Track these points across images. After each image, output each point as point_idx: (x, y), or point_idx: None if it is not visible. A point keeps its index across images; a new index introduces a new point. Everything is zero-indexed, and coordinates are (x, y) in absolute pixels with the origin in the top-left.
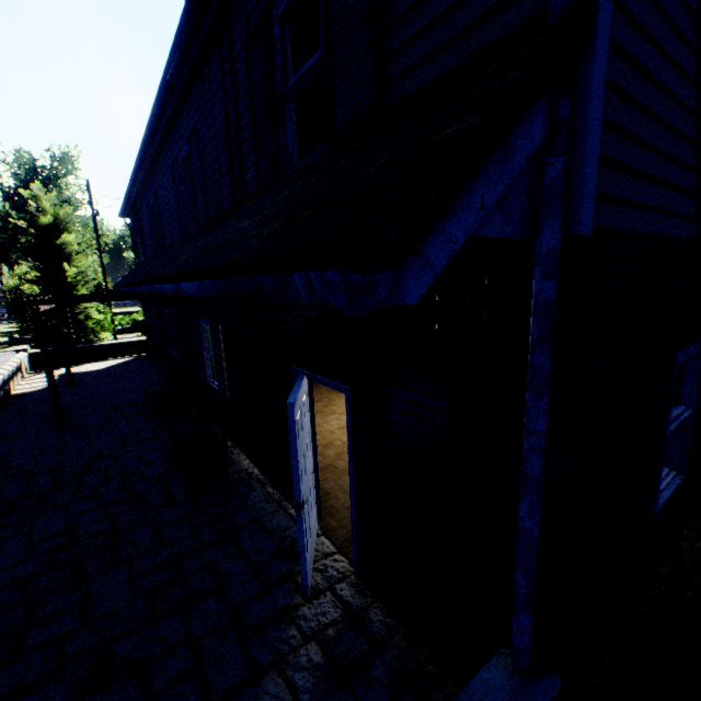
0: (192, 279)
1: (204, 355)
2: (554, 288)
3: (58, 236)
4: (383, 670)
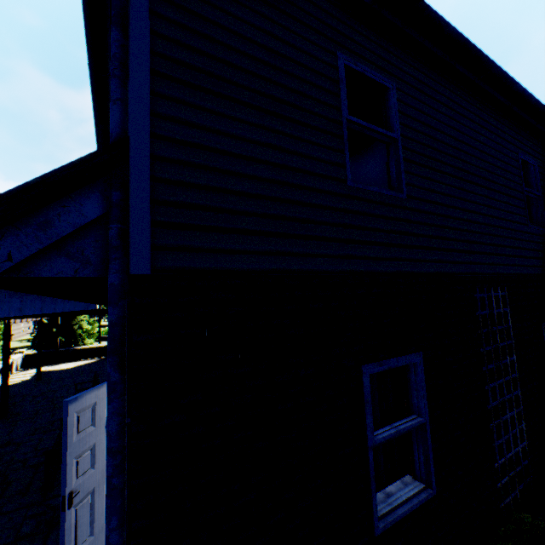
0: None
1: None
2: (116, 312)
3: None
4: None
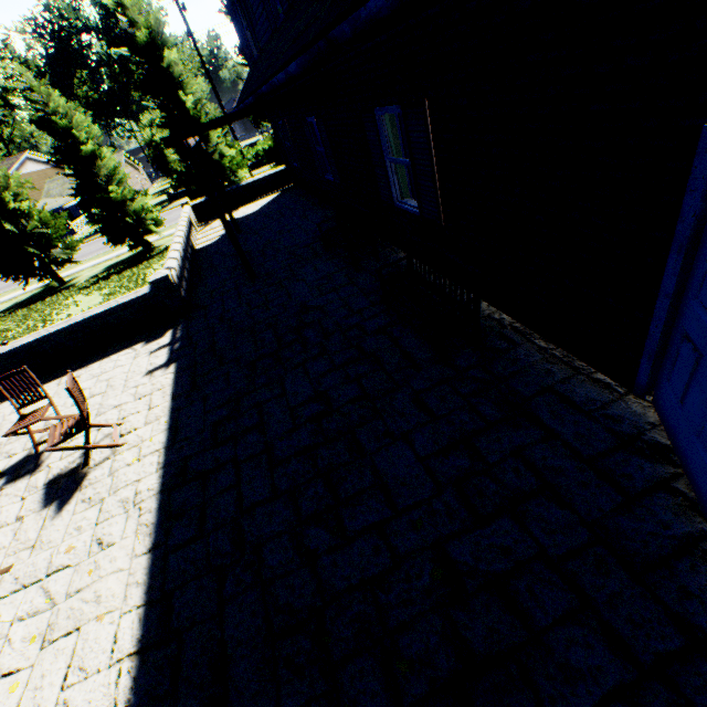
0: None
1: (386, 166)
2: None
3: (160, 56)
4: None
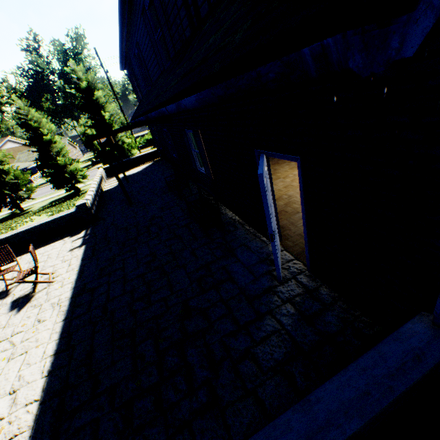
0: (183, 98)
1: (192, 153)
2: None
3: (93, 94)
4: (332, 318)
